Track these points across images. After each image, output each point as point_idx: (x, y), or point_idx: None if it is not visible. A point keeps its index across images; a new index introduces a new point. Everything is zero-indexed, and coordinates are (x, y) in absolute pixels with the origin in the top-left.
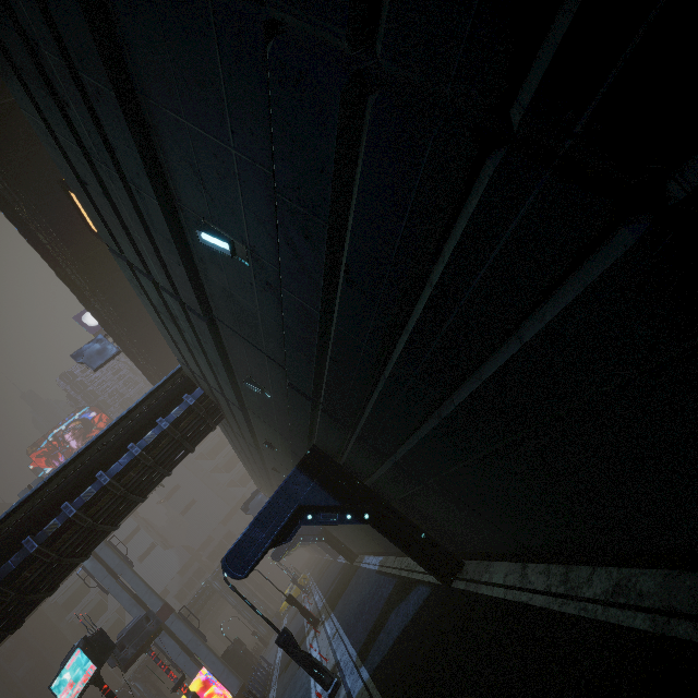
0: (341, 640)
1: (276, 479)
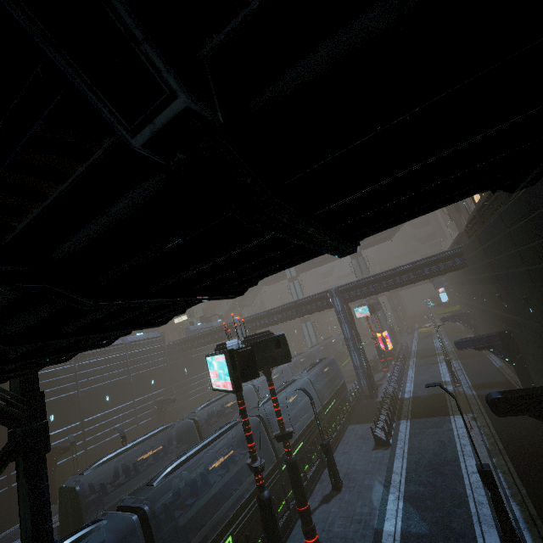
0: (463, 375)
1: (465, 290)
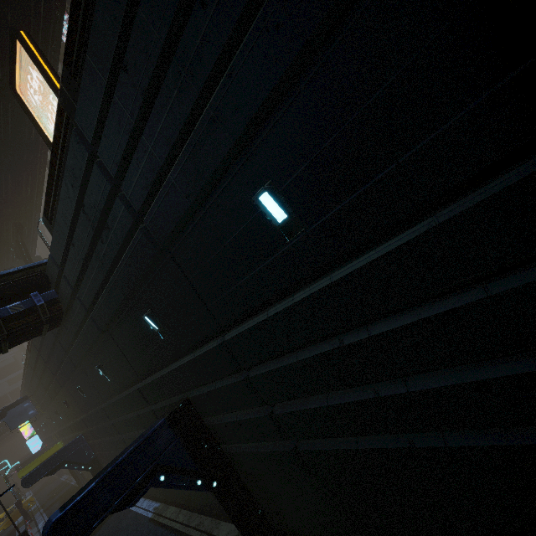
0: None
1: (68, 396)
